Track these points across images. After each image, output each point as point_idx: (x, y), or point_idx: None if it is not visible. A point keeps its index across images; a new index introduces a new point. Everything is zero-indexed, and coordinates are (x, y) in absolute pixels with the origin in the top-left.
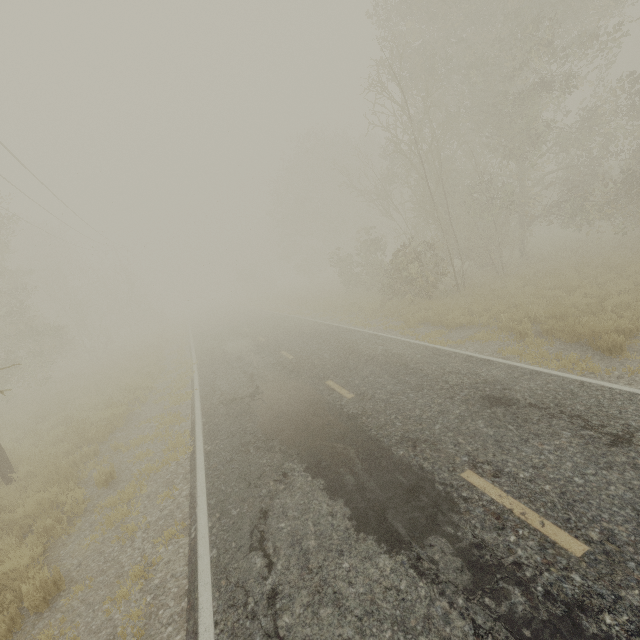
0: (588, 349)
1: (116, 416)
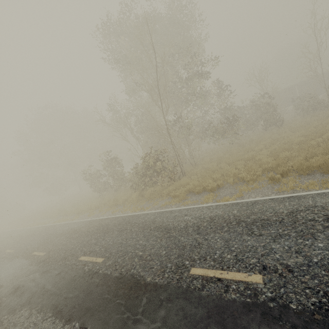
0: (322, 174)
1: None
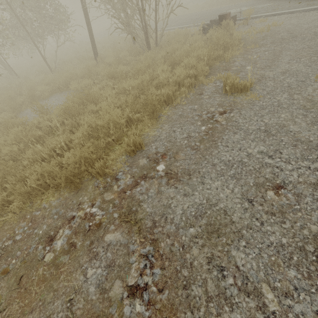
0: None
1: None
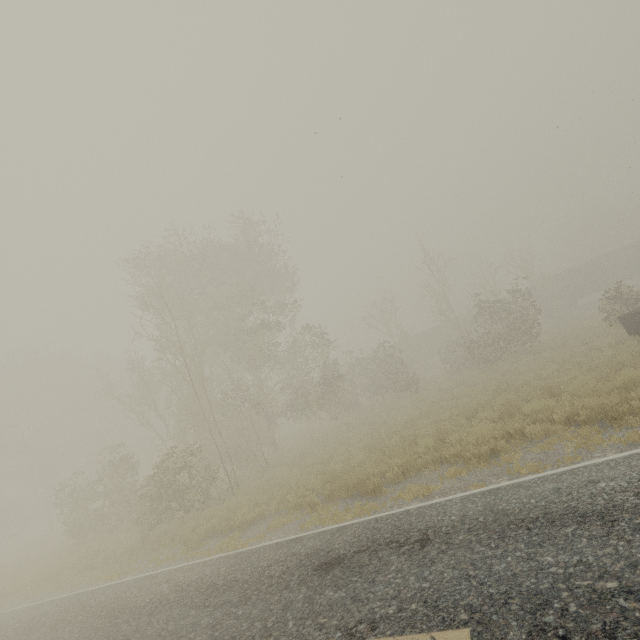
0: (362, 497)
1: None
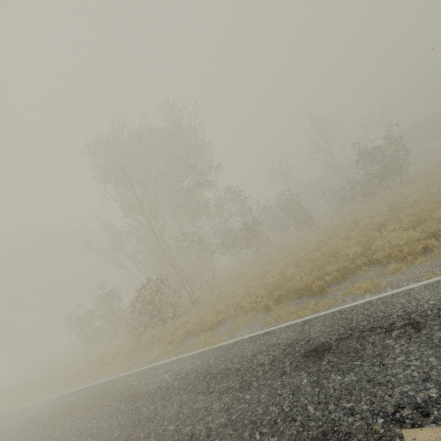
0: (308, 297)
1: None
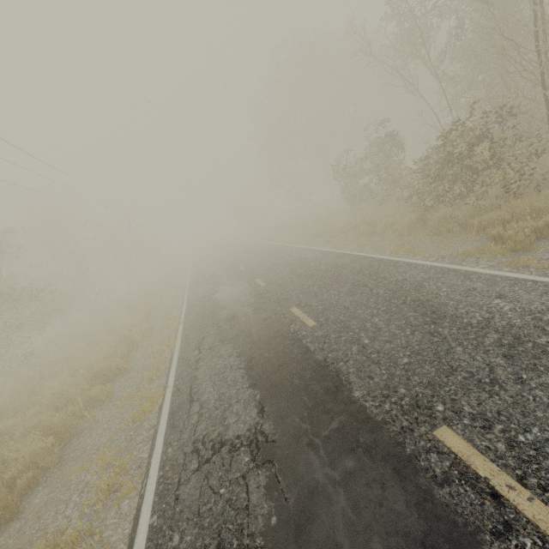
0: None
1: (41, 454)
